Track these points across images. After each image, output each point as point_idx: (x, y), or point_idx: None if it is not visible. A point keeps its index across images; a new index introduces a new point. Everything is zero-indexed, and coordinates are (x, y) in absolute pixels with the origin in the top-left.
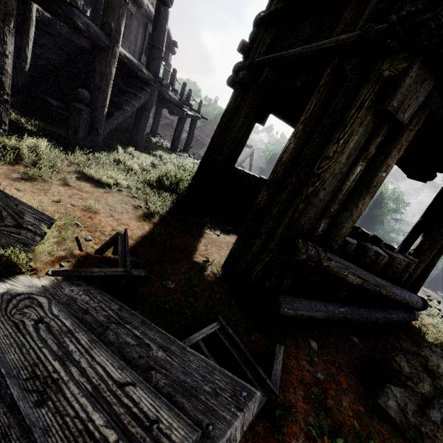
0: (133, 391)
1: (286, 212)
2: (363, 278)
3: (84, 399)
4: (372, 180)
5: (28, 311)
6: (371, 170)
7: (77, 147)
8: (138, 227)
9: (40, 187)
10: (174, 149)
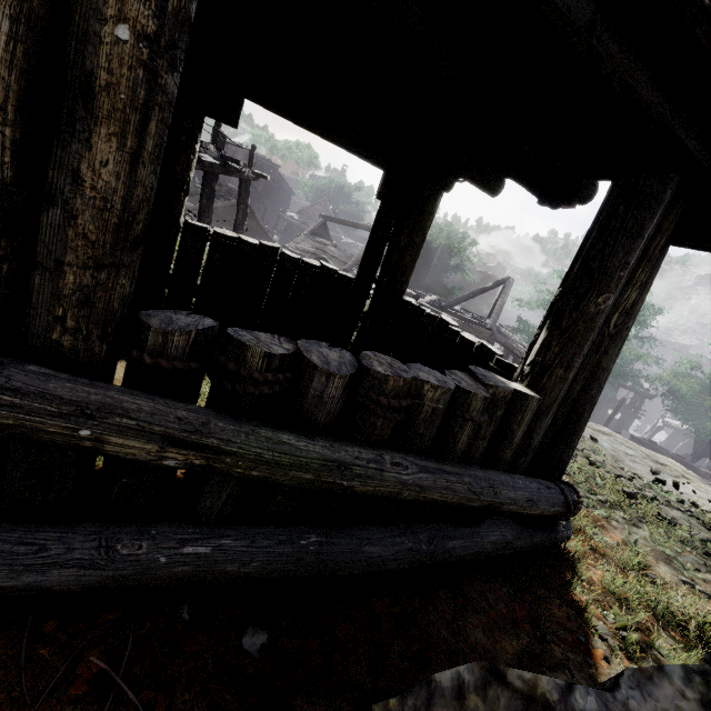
0: None
1: None
2: (207, 446)
3: None
4: (86, 60)
5: None
6: (74, 21)
7: None
8: None
9: None
10: None
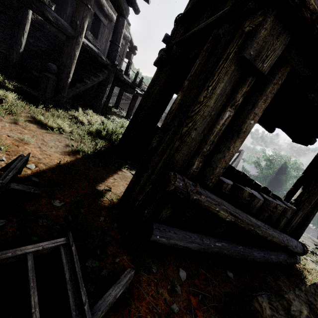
0: None
1: (167, 149)
2: (236, 216)
3: None
4: (242, 126)
5: None
6: (240, 117)
7: (41, 102)
8: (59, 158)
9: None
10: (128, 117)
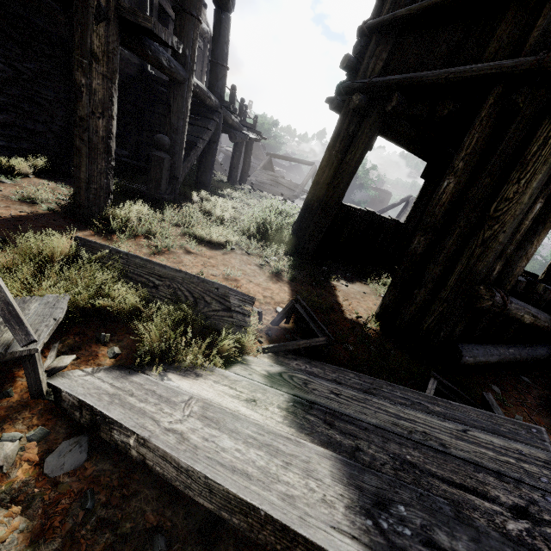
0: (477, 434)
1: (457, 258)
2: (536, 316)
3: (461, 442)
4: (549, 215)
5: (313, 387)
6: (547, 205)
7: (166, 204)
8: (279, 289)
9: (174, 260)
10: (232, 182)
